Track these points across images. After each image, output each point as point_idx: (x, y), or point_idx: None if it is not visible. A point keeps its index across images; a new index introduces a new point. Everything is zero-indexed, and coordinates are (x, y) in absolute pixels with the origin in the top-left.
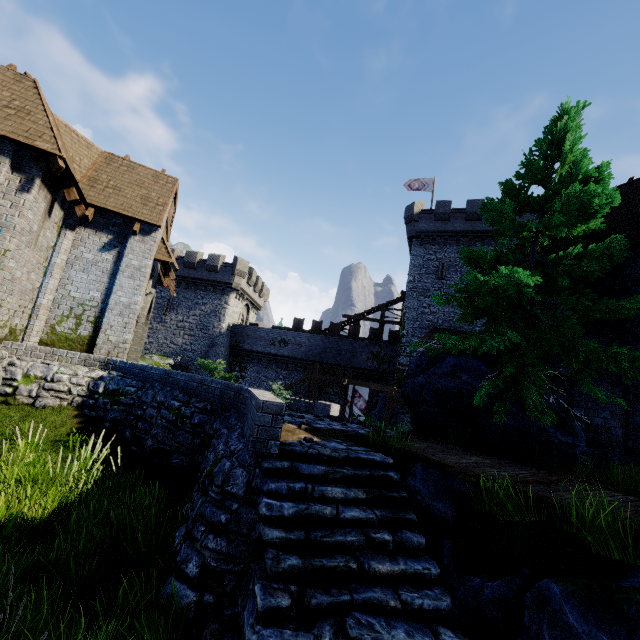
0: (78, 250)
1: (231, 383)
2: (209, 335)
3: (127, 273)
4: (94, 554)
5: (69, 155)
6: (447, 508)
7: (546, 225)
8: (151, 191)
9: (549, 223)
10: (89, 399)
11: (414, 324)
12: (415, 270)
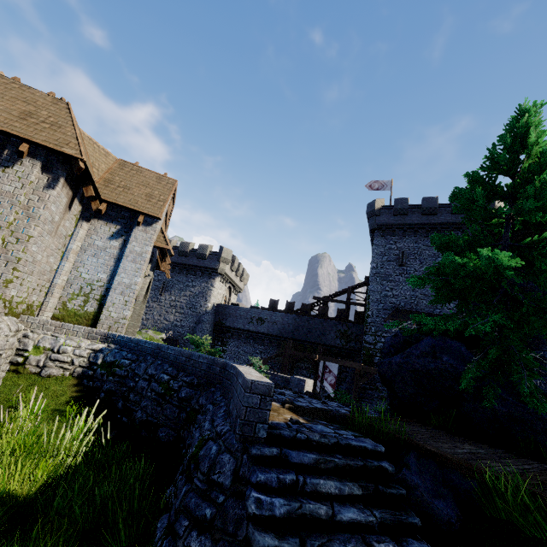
0: (91, 238)
1: (217, 359)
2: (196, 313)
3: (130, 258)
4: (73, 541)
5: (90, 161)
6: (450, 508)
7: (519, 211)
8: (154, 190)
9: (522, 209)
10: (88, 370)
11: (378, 306)
12: (377, 258)
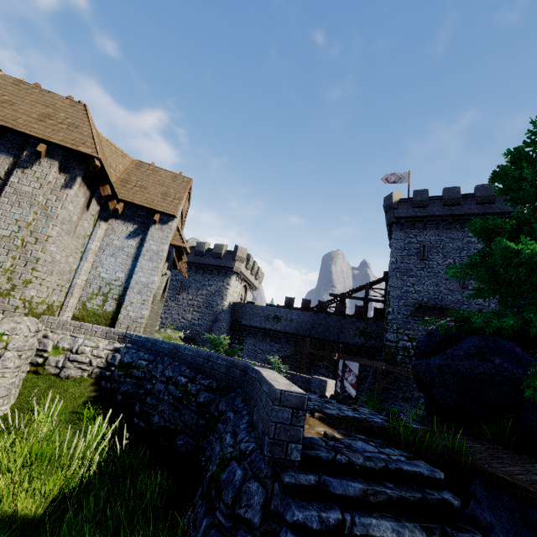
0: (109, 238)
1: (237, 360)
2: (213, 312)
3: (147, 256)
4: None
5: (108, 162)
6: None
7: None
8: (170, 188)
9: None
10: (106, 371)
11: (399, 302)
12: (397, 252)
